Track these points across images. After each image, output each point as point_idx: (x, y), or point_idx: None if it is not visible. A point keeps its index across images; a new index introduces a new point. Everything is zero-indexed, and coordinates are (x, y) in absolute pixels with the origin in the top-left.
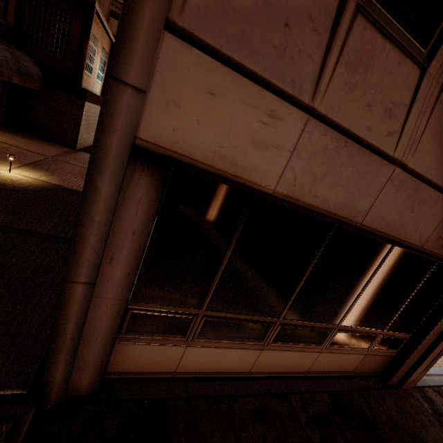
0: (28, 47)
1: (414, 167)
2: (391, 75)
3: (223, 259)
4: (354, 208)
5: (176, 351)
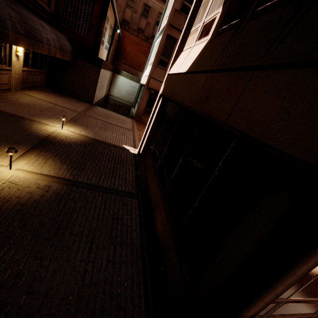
0: (62, 27)
1: None
2: None
3: None
4: None
5: None
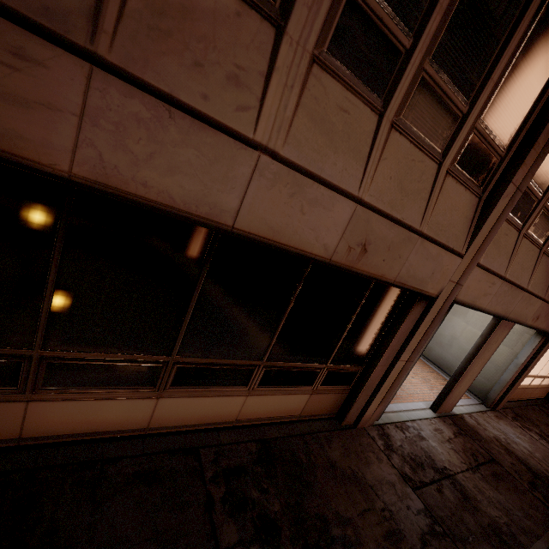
0: None
1: (290, 156)
2: (228, 27)
3: (50, 278)
4: (216, 206)
5: (10, 409)
